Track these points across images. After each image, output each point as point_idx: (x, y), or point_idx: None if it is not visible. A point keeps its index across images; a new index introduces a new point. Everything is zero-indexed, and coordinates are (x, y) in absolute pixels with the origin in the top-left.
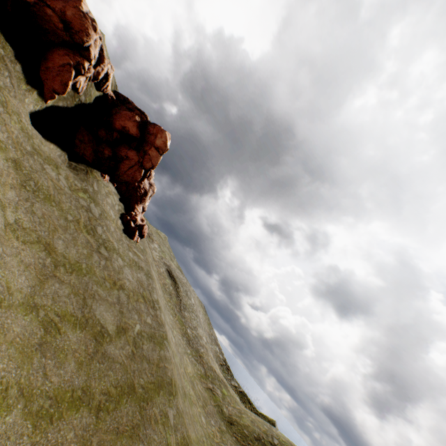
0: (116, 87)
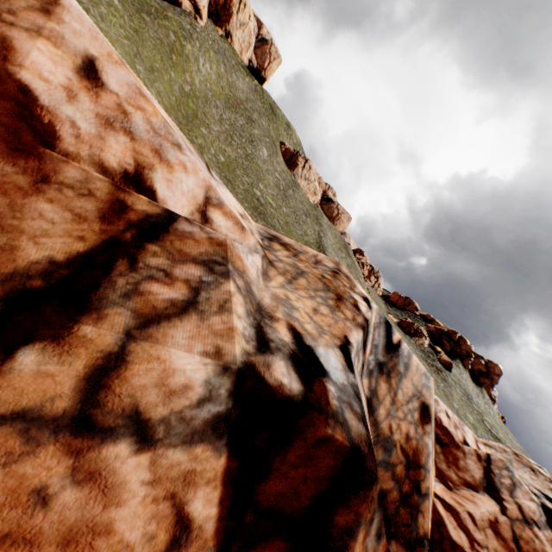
0: None
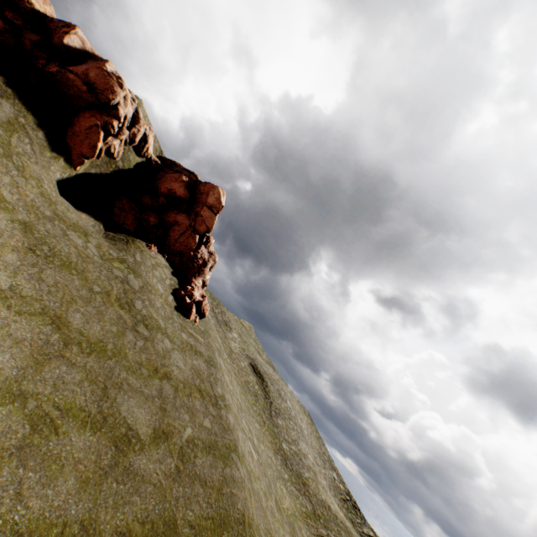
0: (162, 152)
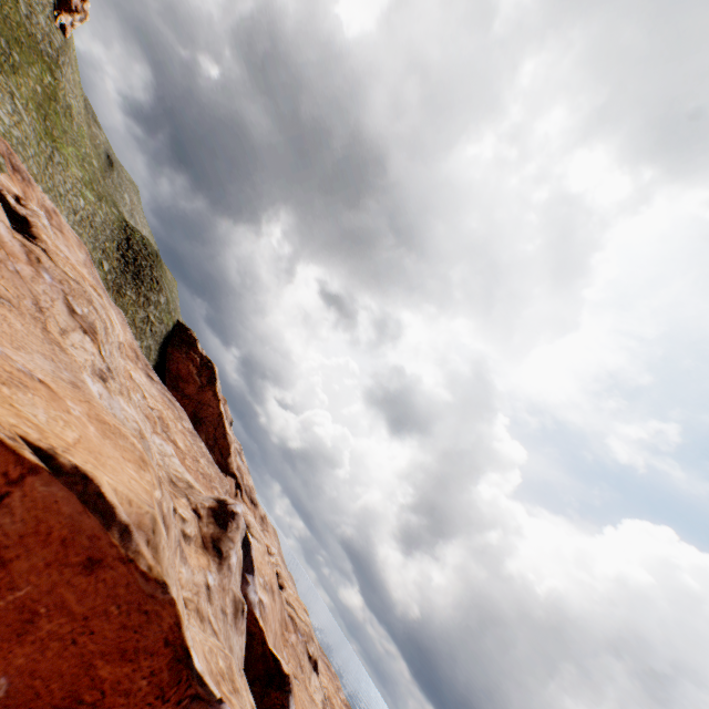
0: None
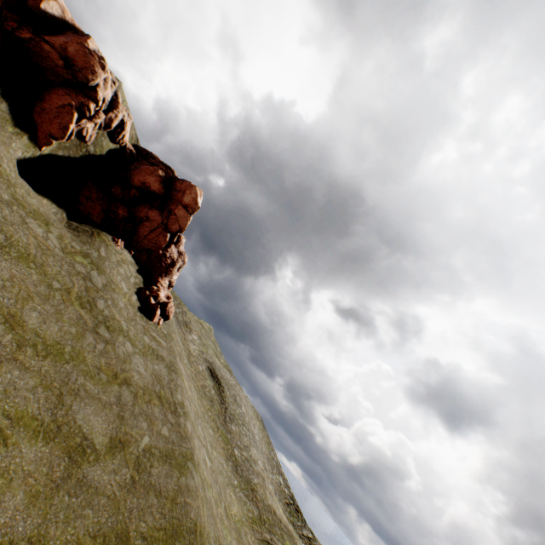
0: (138, 141)
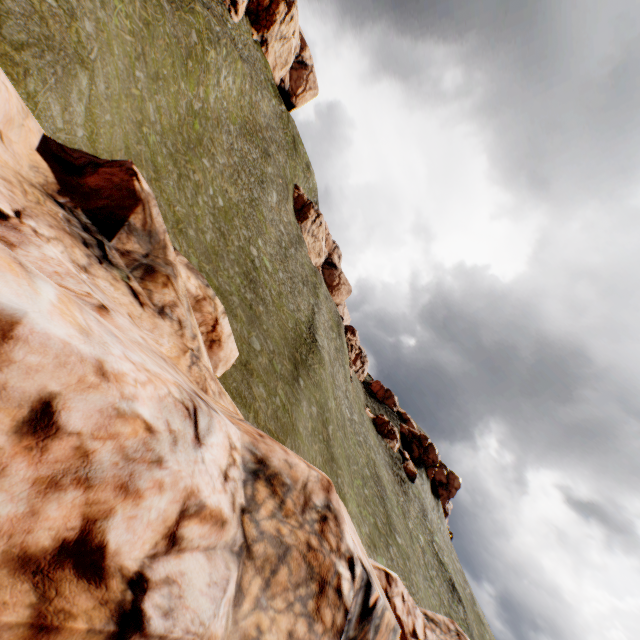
0: None
